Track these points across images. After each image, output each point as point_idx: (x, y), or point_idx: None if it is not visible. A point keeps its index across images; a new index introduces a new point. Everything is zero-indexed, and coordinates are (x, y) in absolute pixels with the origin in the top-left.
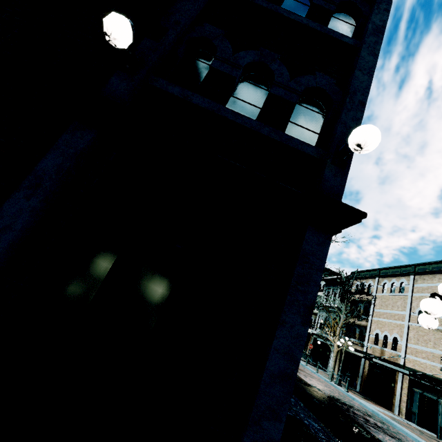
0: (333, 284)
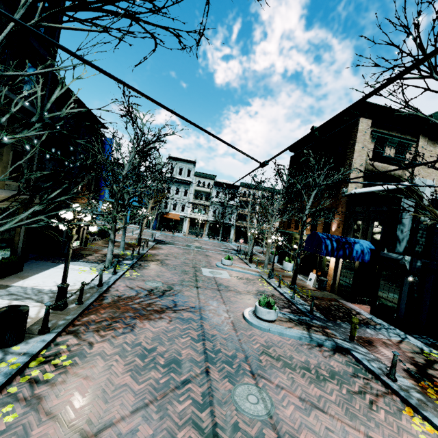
0: (224, 187)
